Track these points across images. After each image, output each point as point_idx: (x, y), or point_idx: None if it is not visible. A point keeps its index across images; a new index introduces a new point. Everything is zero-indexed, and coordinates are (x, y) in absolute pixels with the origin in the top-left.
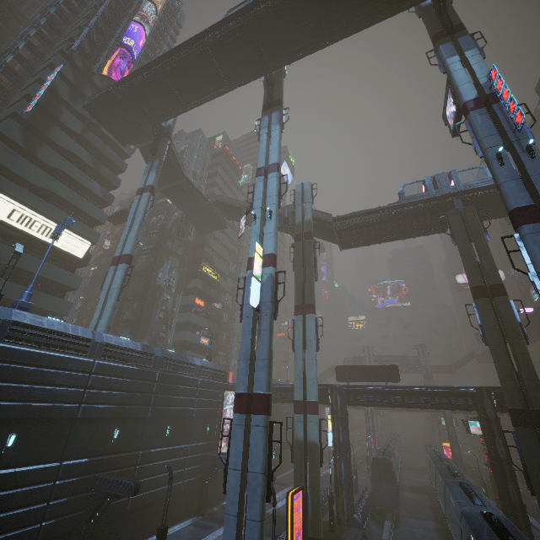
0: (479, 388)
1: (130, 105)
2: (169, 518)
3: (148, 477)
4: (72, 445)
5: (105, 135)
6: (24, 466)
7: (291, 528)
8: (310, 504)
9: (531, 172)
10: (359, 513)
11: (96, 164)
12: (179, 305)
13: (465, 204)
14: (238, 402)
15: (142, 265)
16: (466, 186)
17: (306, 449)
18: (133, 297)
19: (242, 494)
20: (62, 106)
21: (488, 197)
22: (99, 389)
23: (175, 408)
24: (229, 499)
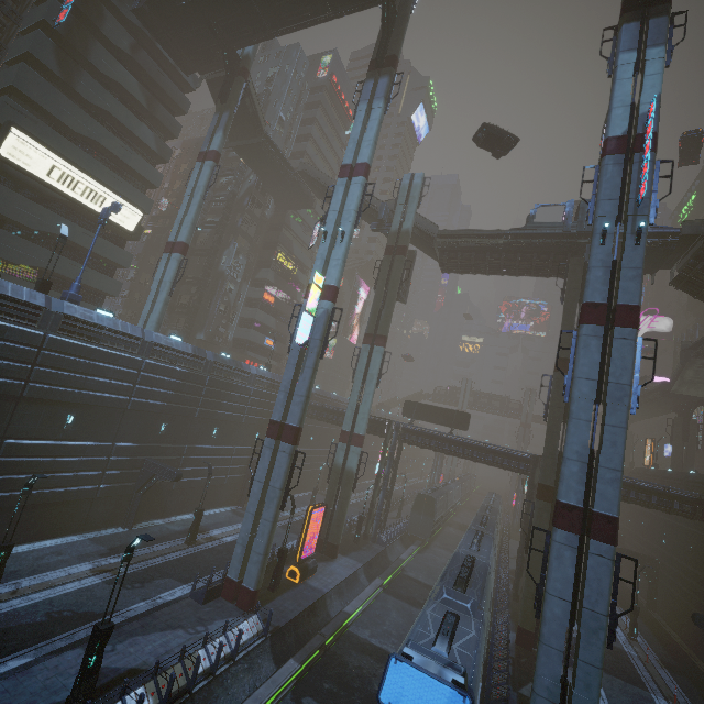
0: (537, 456)
1: (195, 17)
2: (210, 502)
3: (192, 467)
4: (123, 431)
5: (161, 54)
6: (83, 441)
7: (306, 532)
8: (335, 519)
9: (626, 263)
10: (388, 534)
11: (150, 102)
12: (244, 298)
13: None
14: (271, 428)
15: (204, 240)
16: None
17: (343, 474)
18: (192, 279)
19: (263, 500)
20: (105, 8)
21: None
22: (148, 386)
23: (223, 413)
24: (251, 502)
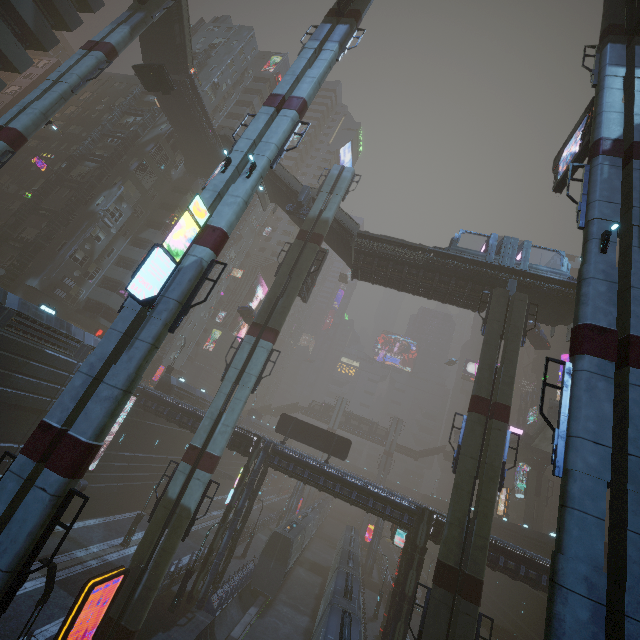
0: (423, 508)
1: None
2: None
3: None
4: None
5: None
6: None
7: (65, 633)
8: (143, 584)
9: (637, 282)
10: (223, 592)
11: None
12: (117, 254)
13: (519, 290)
14: (37, 437)
15: (82, 174)
16: (531, 268)
17: (174, 512)
18: (49, 213)
19: None
20: None
21: (549, 293)
22: None
23: (11, 391)
24: None
